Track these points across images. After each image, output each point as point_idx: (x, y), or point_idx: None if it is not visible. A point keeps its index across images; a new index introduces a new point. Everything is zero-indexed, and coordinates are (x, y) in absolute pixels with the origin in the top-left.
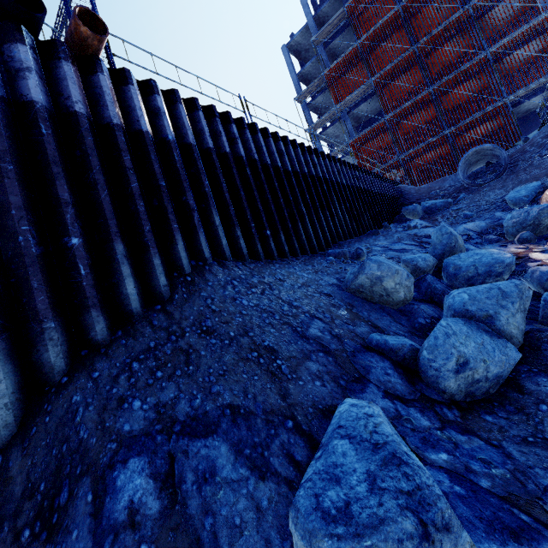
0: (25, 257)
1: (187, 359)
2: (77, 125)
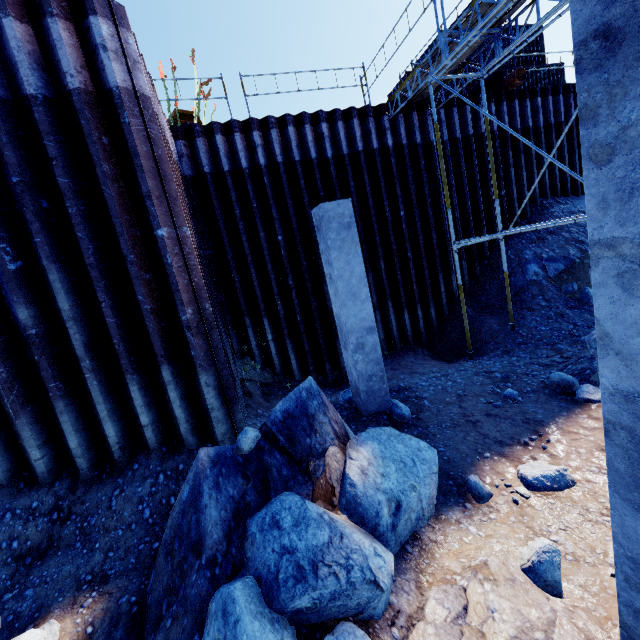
0: (491, 200)
1: (543, 241)
2: (505, 136)
